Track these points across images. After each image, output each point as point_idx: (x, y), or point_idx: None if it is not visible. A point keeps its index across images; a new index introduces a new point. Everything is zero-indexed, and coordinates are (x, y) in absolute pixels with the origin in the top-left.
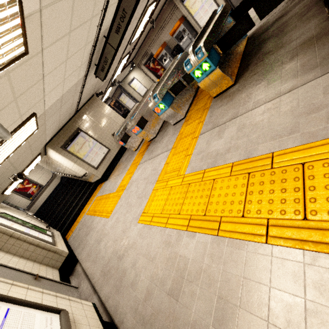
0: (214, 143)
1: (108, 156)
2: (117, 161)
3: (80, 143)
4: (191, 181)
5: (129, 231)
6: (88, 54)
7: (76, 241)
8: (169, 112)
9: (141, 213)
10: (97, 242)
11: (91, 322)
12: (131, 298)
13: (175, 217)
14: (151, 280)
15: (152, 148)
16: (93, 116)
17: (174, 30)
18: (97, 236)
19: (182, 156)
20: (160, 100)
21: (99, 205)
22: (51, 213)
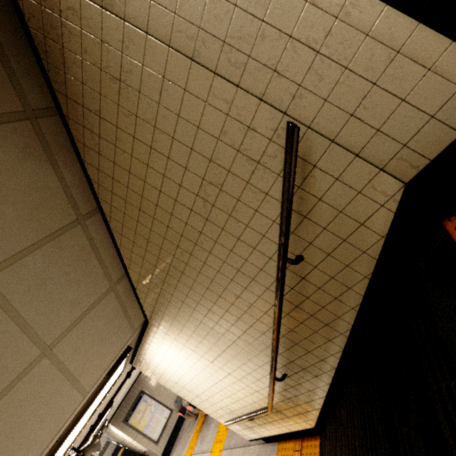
0: None
1: (170, 420)
2: (181, 424)
3: (142, 410)
4: None
5: None
6: None
7: None
8: None
9: None
10: None
11: None
12: None
13: None
14: None
15: (203, 432)
16: None
17: None
18: None
19: None
20: None
21: None
22: None
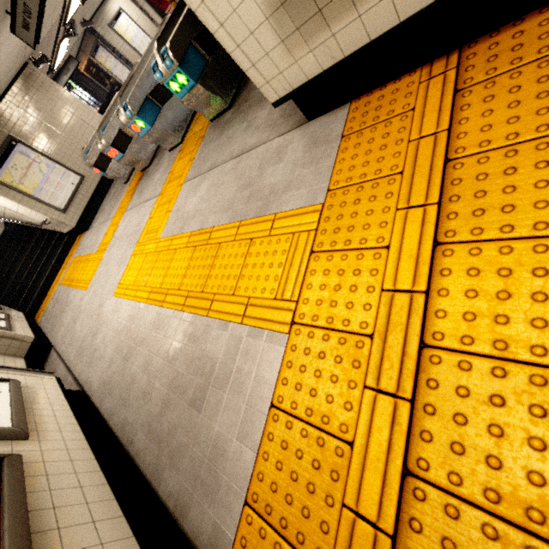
0: (190, 200)
1: (82, 188)
2: (102, 197)
3: (21, 167)
4: (162, 248)
5: (104, 306)
6: None
7: (49, 323)
8: (155, 133)
9: (117, 284)
10: (73, 322)
11: (48, 387)
12: (99, 369)
13: (142, 289)
14: (114, 351)
15: (143, 186)
16: (36, 112)
17: None
18: (73, 315)
19: (164, 210)
20: (135, 115)
21: (77, 272)
22: (0, 284)
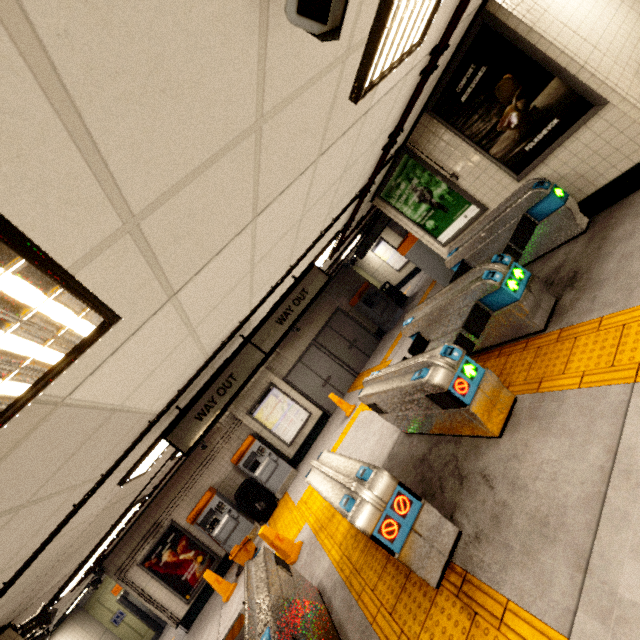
0: None
1: None
2: None
3: None
4: None
5: None
6: (221, 339)
7: None
8: (489, 382)
9: None
10: None
11: None
12: None
13: None
14: None
15: (517, 529)
16: None
17: (242, 452)
18: None
19: None
20: (463, 353)
21: None
22: None
